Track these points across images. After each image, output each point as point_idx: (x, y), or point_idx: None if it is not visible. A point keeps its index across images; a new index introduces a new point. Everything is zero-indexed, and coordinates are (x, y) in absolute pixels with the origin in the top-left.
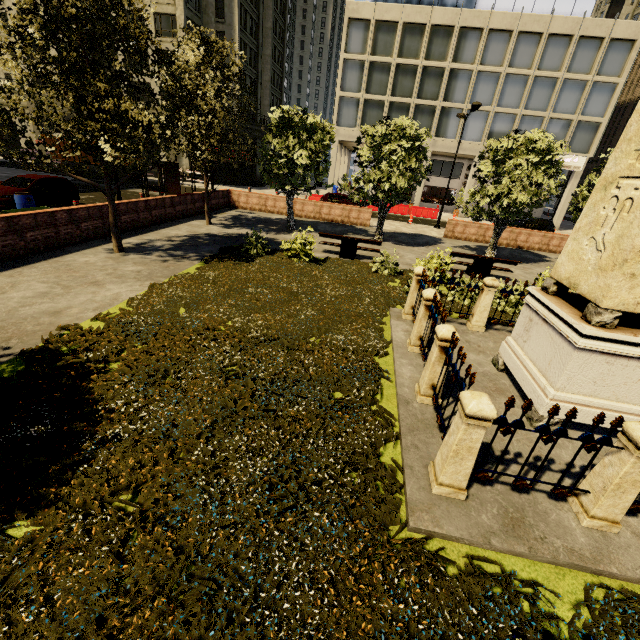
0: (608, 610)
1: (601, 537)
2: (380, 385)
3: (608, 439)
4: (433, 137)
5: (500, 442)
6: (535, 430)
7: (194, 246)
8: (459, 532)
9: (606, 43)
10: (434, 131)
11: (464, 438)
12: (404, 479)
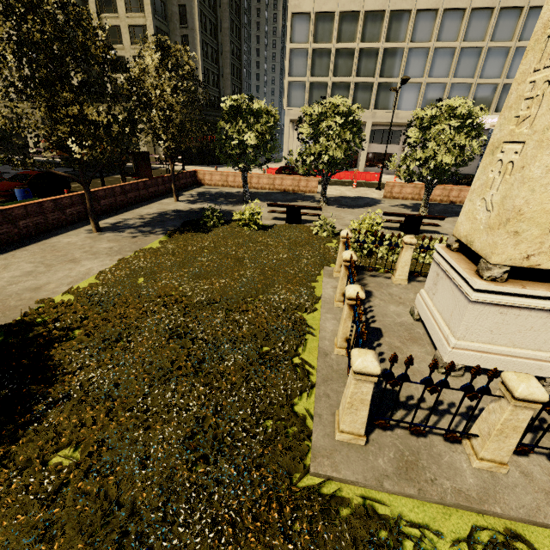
0: (487, 549)
1: (490, 477)
2: (303, 339)
3: (487, 389)
4: (372, 110)
5: (406, 388)
6: (420, 382)
7: (161, 222)
8: (355, 476)
9: (525, 11)
10: (373, 104)
11: (355, 391)
12: (312, 427)
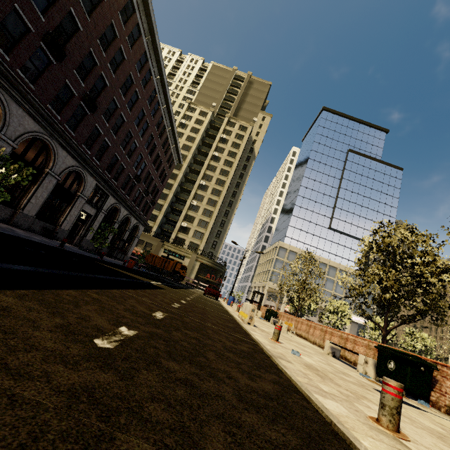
0: None
1: None
2: None
3: None
4: None
5: None
6: None
7: None
8: None
9: None
10: None
11: None
12: None
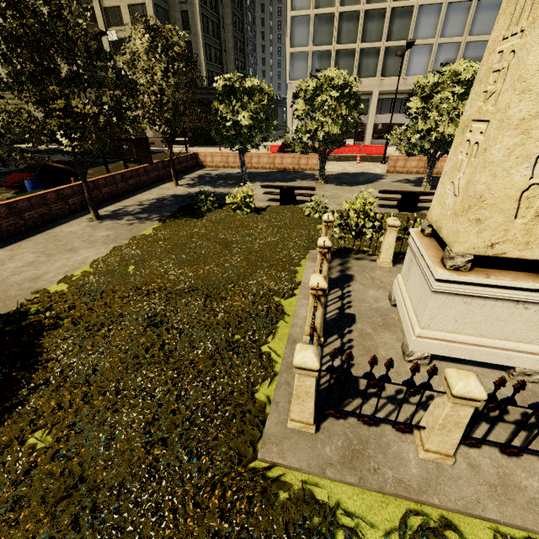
0: (417, 538)
1: (434, 468)
2: (275, 326)
3: (428, 385)
4: (379, 77)
5: None
6: (363, 377)
7: (158, 208)
8: (299, 463)
9: None
10: (380, 71)
11: (300, 384)
12: (268, 414)
